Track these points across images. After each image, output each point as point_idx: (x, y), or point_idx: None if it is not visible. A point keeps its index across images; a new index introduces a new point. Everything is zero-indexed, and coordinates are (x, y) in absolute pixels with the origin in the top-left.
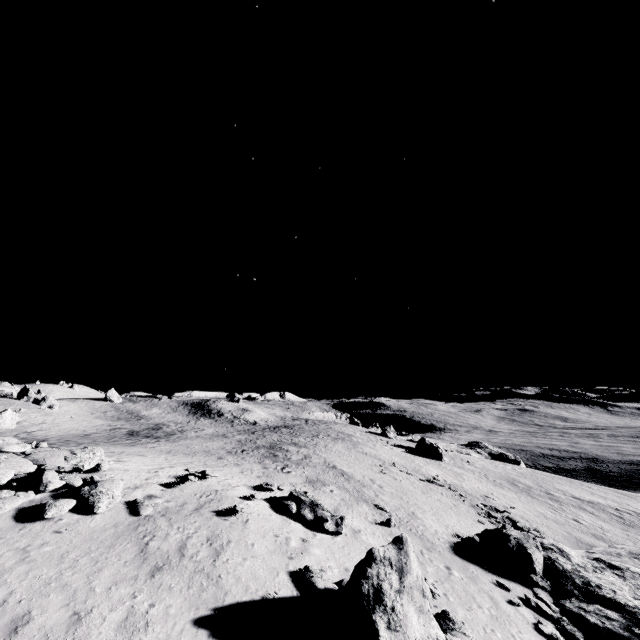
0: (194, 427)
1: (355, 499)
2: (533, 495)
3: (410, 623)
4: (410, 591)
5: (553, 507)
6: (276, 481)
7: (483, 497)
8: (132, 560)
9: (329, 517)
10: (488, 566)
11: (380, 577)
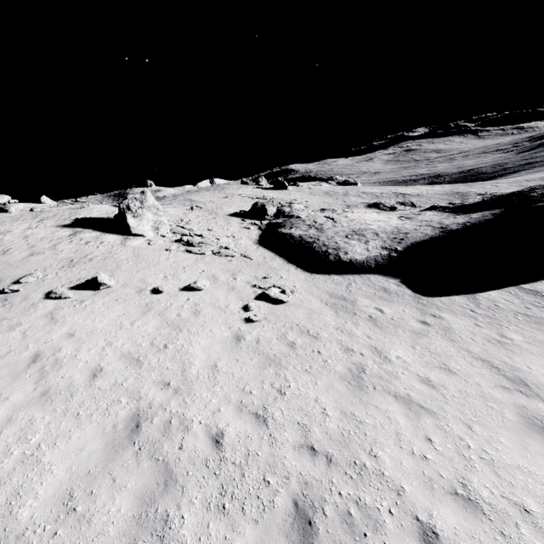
0: None
1: (184, 206)
2: (332, 196)
3: (146, 216)
4: (149, 208)
5: (338, 198)
6: None
7: (291, 200)
8: (30, 220)
9: None
10: (246, 218)
11: (129, 203)
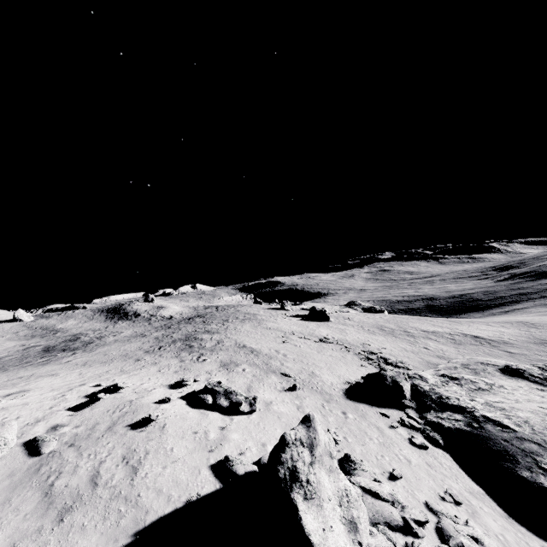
0: (112, 331)
1: (265, 372)
2: (396, 335)
3: (323, 487)
4: (320, 459)
5: (410, 341)
6: (193, 372)
7: (362, 345)
8: (34, 510)
9: (243, 400)
10: (372, 401)
11: (294, 459)
